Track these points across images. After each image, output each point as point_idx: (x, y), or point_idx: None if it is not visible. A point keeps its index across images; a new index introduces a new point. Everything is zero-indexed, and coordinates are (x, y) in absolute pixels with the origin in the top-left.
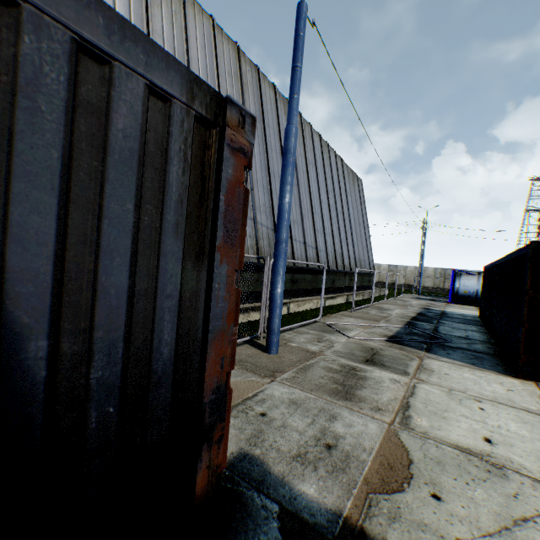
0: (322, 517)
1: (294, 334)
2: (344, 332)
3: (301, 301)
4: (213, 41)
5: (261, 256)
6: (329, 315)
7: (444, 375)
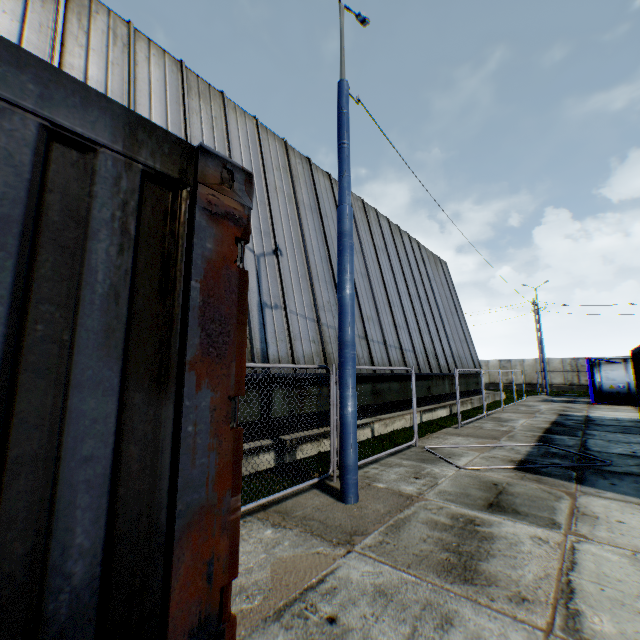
0: None
1: (380, 468)
2: (451, 459)
3: (389, 419)
4: (258, 139)
5: (323, 366)
6: (428, 436)
7: (616, 523)
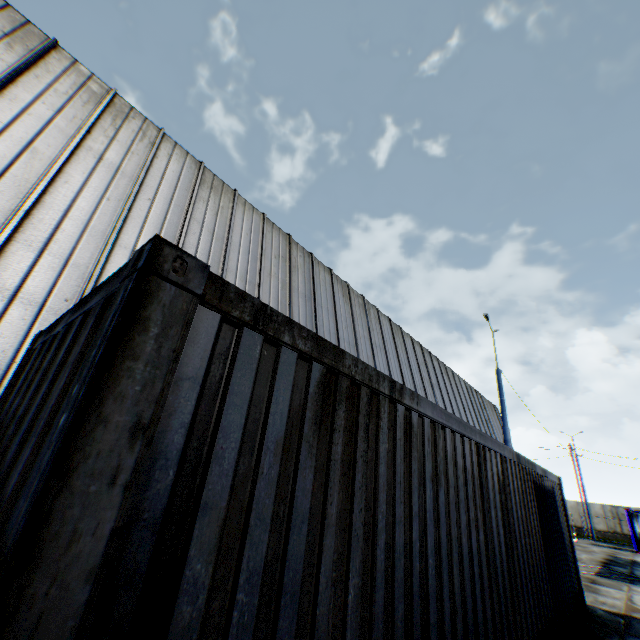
0: (614, 611)
1: None
2: None
3: None
4: (413, 348)
5: None
6: None
7: None
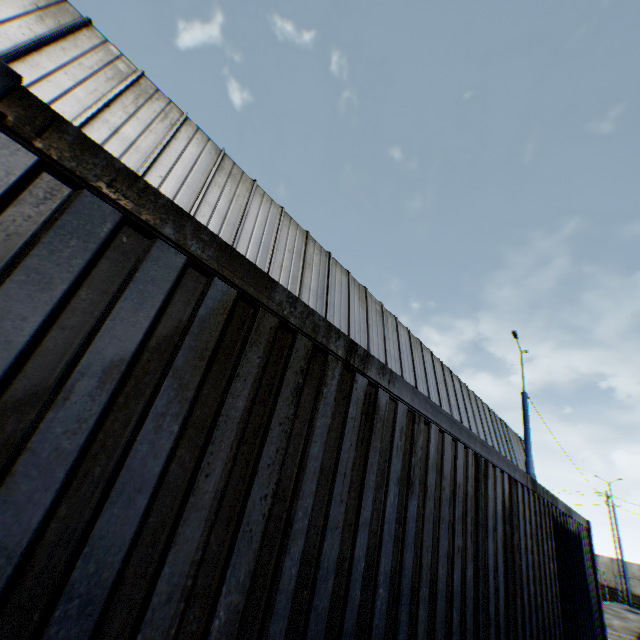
0: None
1: None
2: None
3: None
4: (432, 364)
5: None
6: None
7: None
